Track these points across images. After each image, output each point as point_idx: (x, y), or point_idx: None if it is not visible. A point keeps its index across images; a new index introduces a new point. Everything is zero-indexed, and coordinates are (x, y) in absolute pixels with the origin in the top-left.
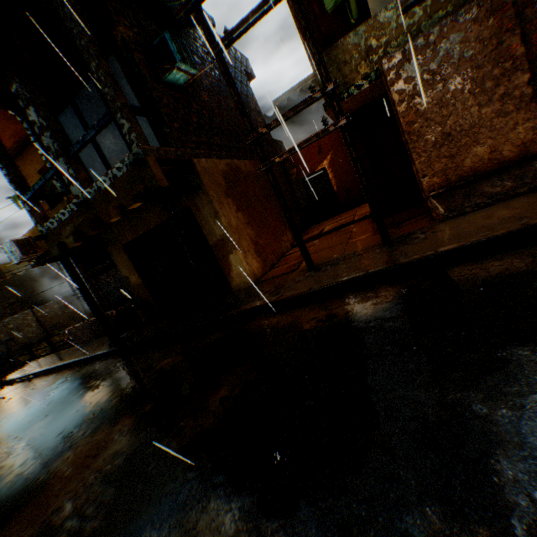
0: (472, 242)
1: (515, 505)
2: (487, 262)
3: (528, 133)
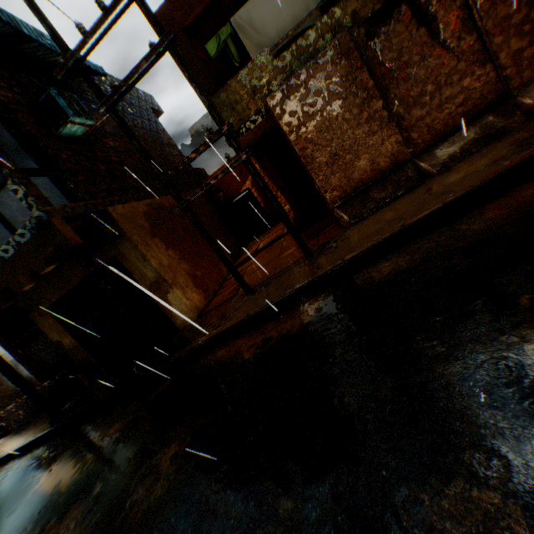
0: (369, 248)
1: (397, 492)
2: (382, 263)
3: (395, 146)
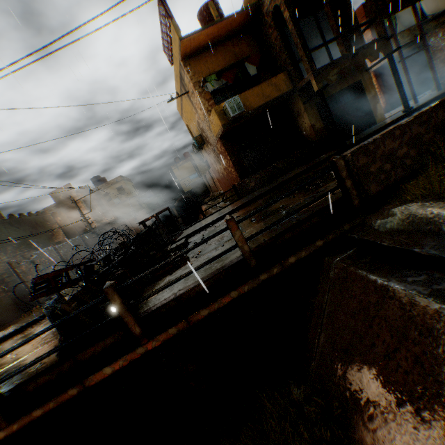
0: None
1: None
2: None
3: None
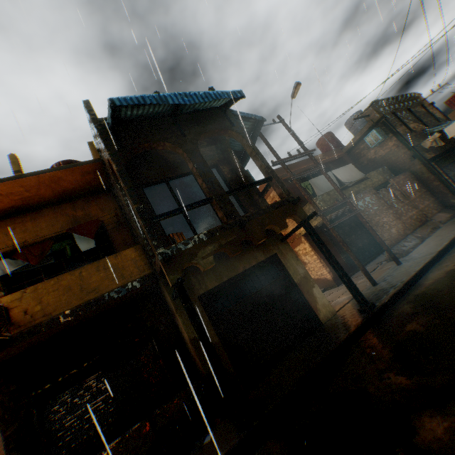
0: (451, 239)
1: None
2: None
3: (402, 227)
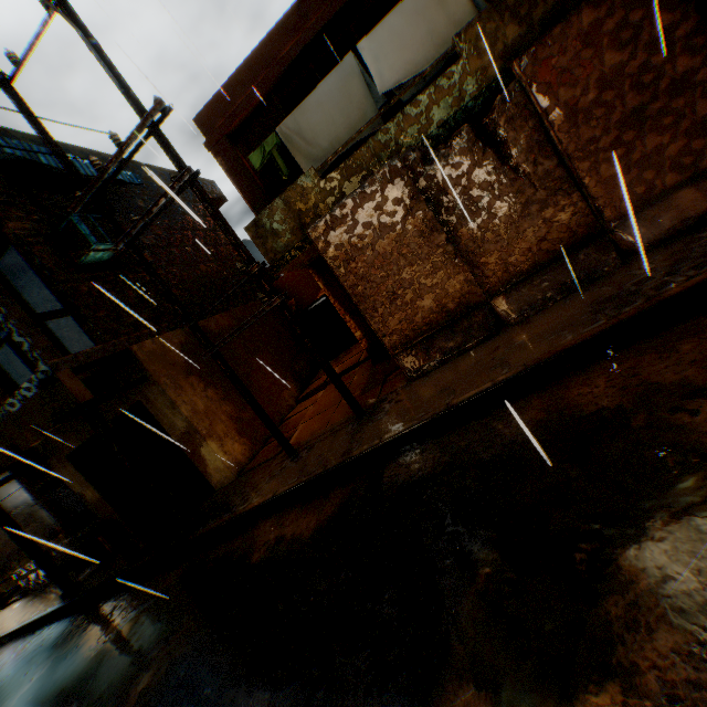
0: (407, 430)
1: None
2: (415, 455)
3: (464, 286)
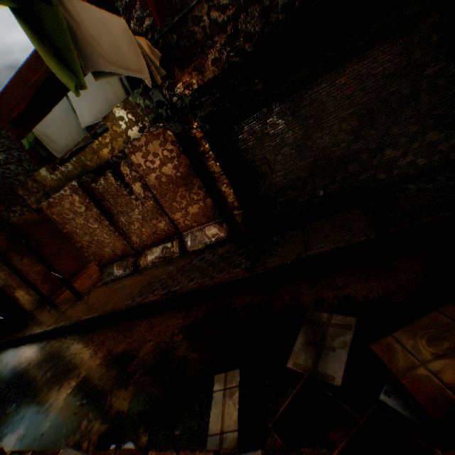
0: (64, 326)
1: None
2: (59, 341)
3: (123, 246)
